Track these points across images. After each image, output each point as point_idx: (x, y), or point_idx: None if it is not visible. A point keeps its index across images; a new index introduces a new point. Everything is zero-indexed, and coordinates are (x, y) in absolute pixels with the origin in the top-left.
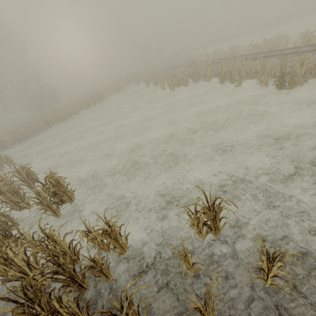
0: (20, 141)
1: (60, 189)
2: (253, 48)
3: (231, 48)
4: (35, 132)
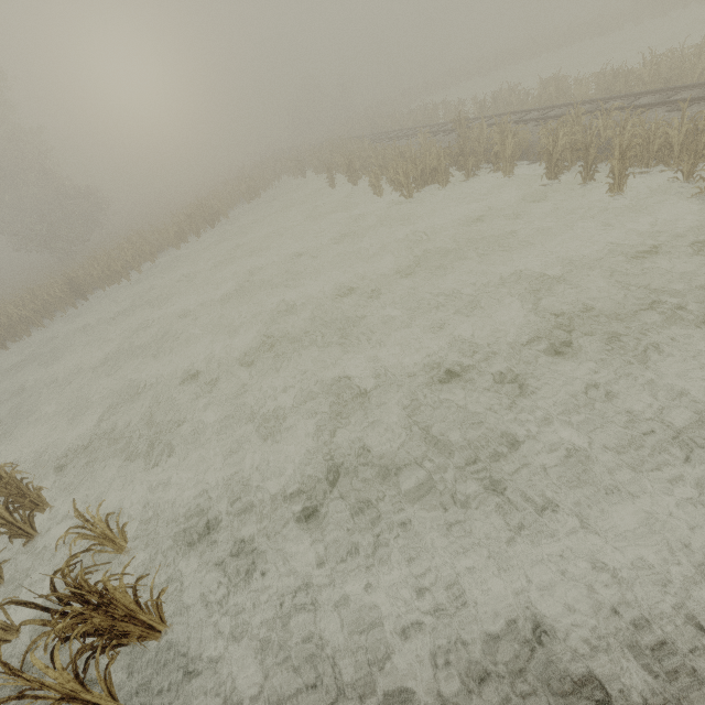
0: (5, 341)
1: (113, 614)
2: (610, 79)
3: (545, 81)
4: (45, 313)
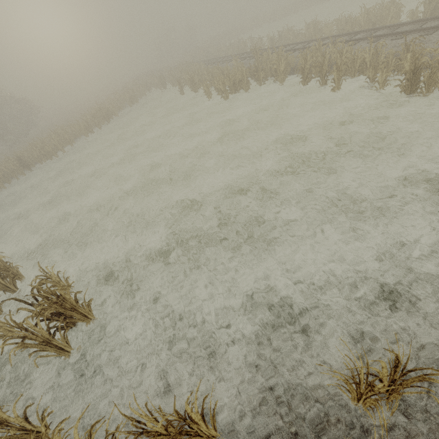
0: None
1: (65, 307)
2: (344, 23)
3: (309, 24)
4: (5, 179)
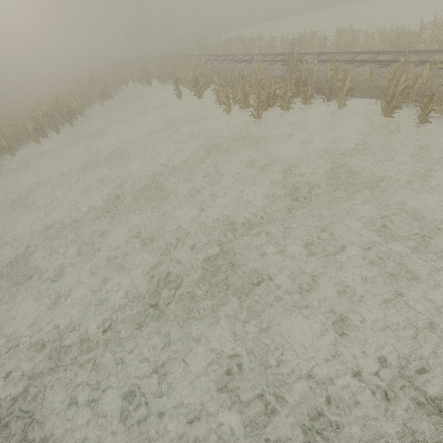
0: None
1: None
2: (395, 36)
3: (340, 30)
4: None
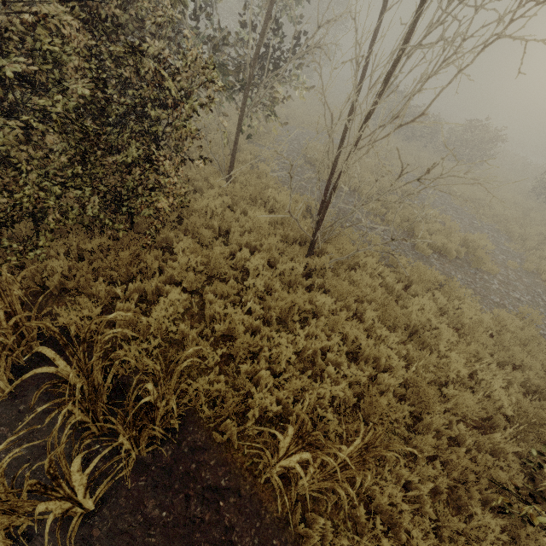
0: None
1: None
2: None
3: None
4: None
